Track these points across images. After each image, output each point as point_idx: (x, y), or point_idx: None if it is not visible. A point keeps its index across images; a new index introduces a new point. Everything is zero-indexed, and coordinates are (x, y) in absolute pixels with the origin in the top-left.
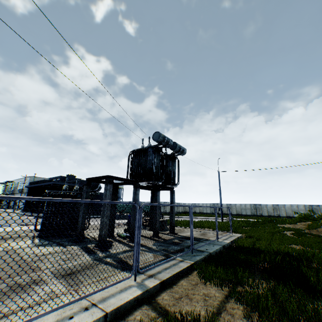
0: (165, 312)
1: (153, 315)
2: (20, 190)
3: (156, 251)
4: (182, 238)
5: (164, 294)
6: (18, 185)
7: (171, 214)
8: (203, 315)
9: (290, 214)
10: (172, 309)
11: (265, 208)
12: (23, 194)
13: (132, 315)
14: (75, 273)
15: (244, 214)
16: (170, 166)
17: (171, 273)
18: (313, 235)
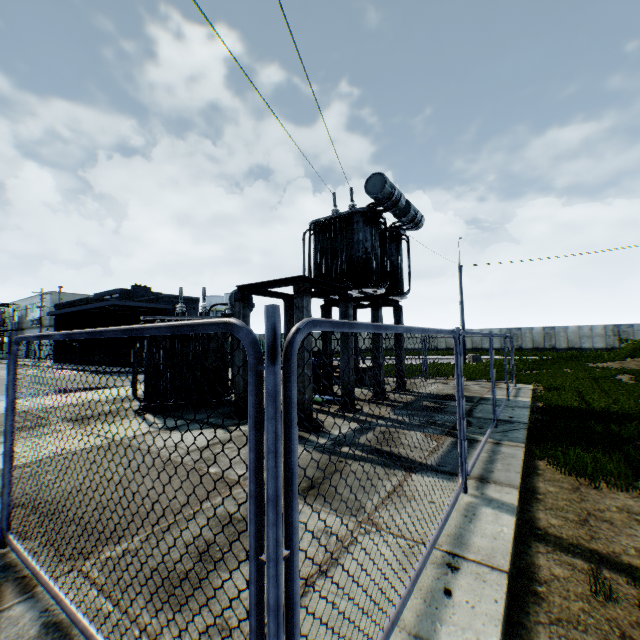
0: (598, 556)
1: (582, 565)
2: (36, 322)
3: (419, 427)
4: (433, 398)
5: (544, 516)
6: (28, 312)
7: (398, 353)
8: None
9: (575, 343)
10: (602, 548)
11: (529, 335)
12: (43, 330)
13: (538, 569)
14: (321, 485)
15: (487, 348)
16: (393, 254)
17: (516, 472)
18: None
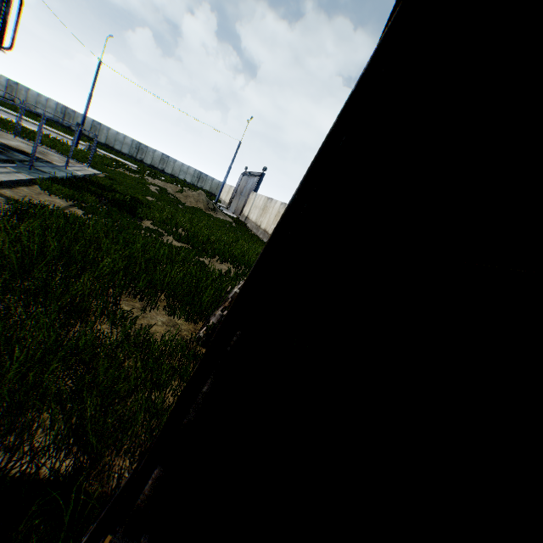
0: (15, 200)
1: (2, 198)
2: None
3: None
4: (6, 146)
5: (7, 191)
6: None
7: None
8: (51, 208)
9: (177, 173)
10: (21, 200)
11: (152, 155)
12: None
13: None
14: None
15: (118, 150)
16: None
17: (11, 179)
18: (175, 197)
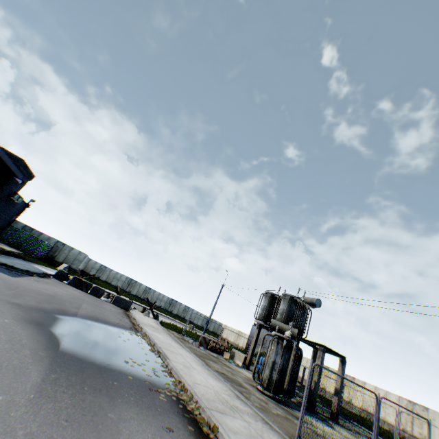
0: None
1: None
2: None
3: None
4: None
5: None
6: None
7: None
8: None
9: (193, 319)
10: None
11: (179, 307)
12: None
13: None
14: None
15: (157, 305)
16: None
17: None
18: None
